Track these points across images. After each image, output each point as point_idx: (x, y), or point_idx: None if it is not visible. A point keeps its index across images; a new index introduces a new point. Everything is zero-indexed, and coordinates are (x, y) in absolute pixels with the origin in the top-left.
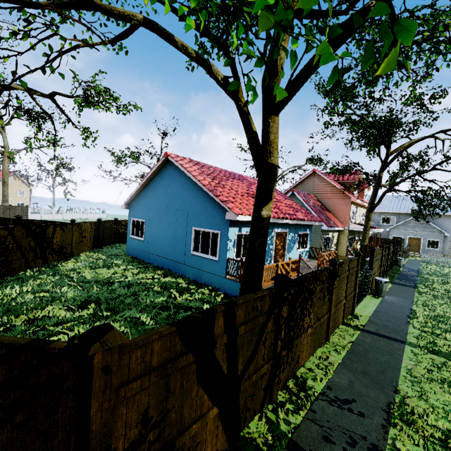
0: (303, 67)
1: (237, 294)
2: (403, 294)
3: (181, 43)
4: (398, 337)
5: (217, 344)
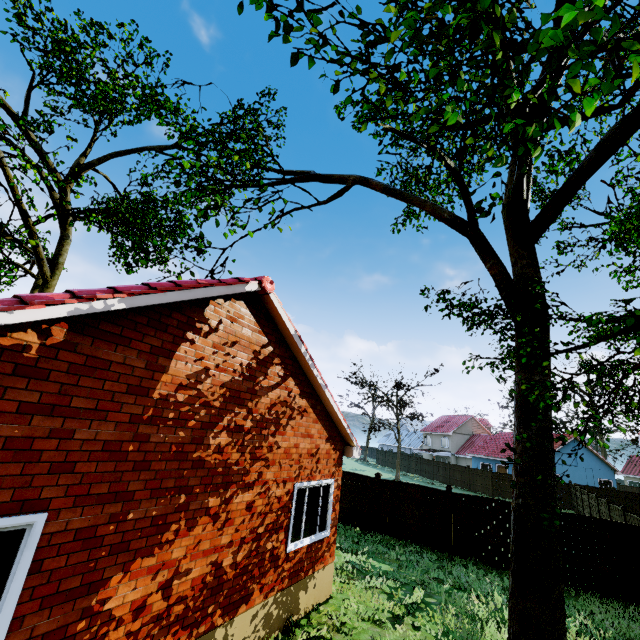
0: None
1: None
2: None
3: None
4: None
5: None
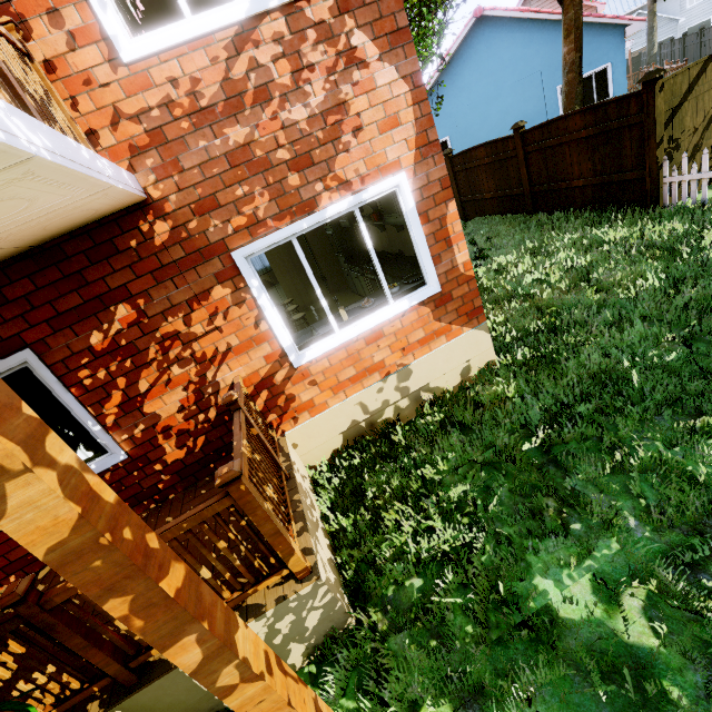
0: None
1: None
2: None
3: None
4: None
5: None
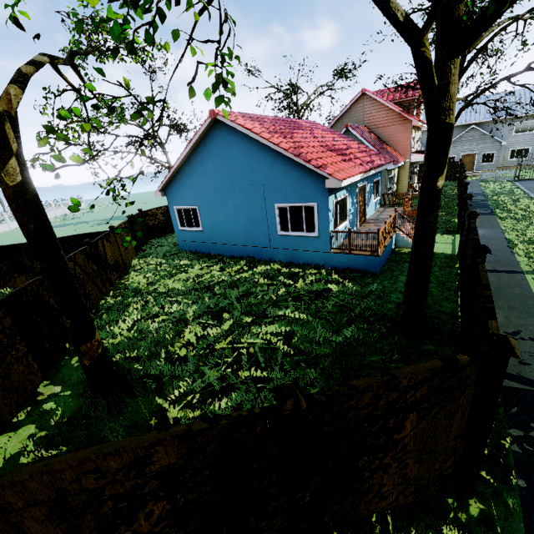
0: None
1: (348, 267)
2: (489, 225)
3: None
4: (514, 269)
5: None
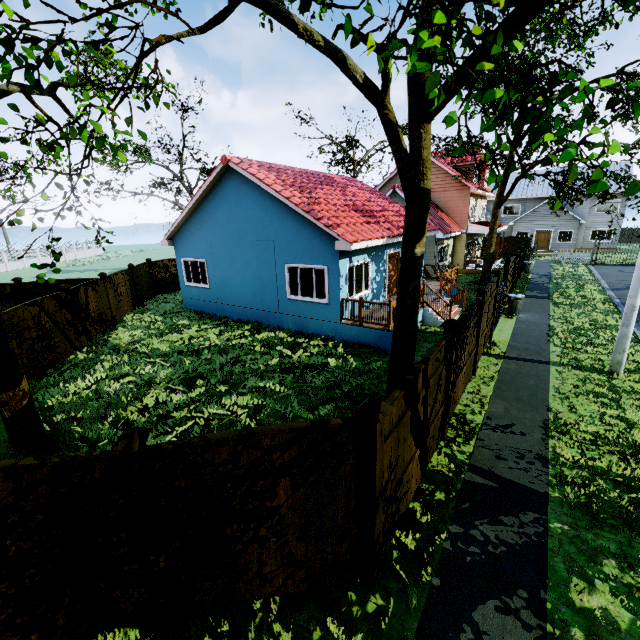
0: (469, 57)
1: (359, 341)
2: (538, 309)
3: (303, 25)
4: (541, 358)
5: (420, 399)
